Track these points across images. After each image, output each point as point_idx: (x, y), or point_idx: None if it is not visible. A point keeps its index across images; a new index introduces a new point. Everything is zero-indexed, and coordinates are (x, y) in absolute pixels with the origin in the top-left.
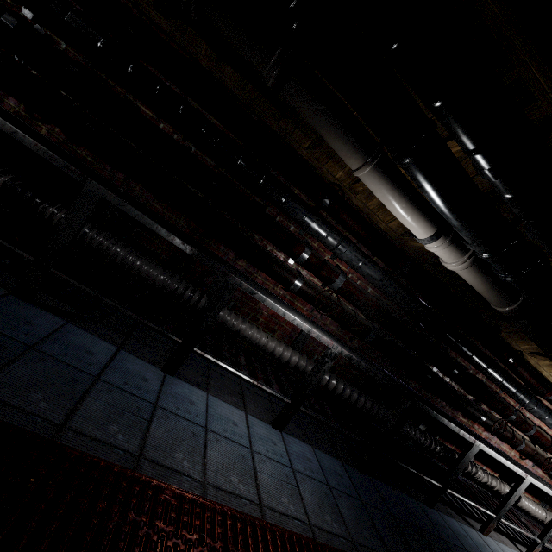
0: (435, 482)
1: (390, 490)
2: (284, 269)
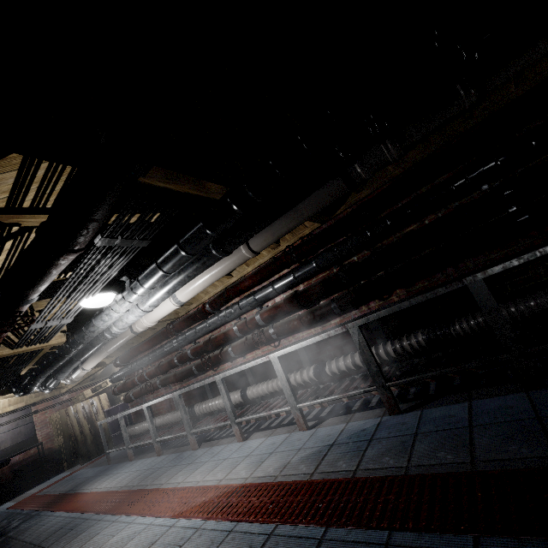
0: None
1: None
2: None
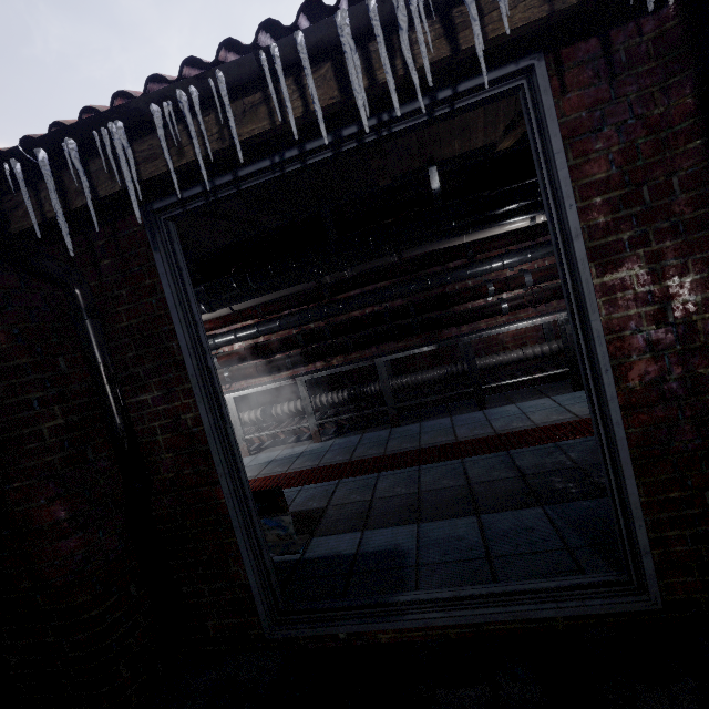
0: None
1: None
2: (488, 308)
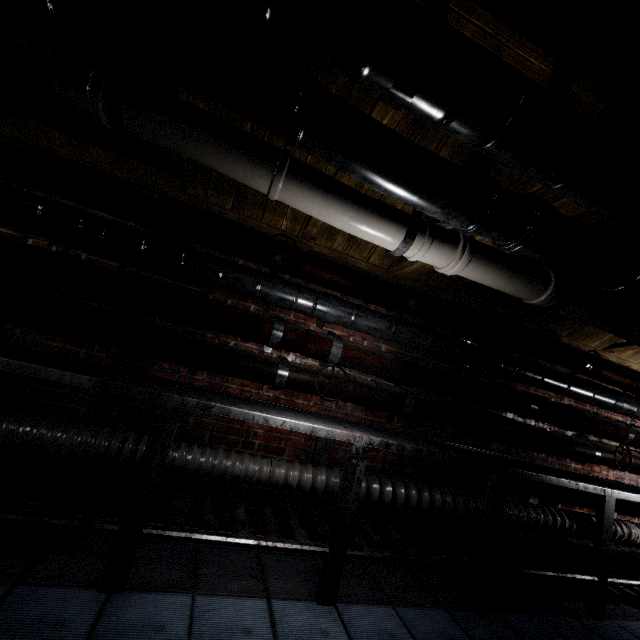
0: (587, 576)
1: (533, 621)
2: (256, 361)
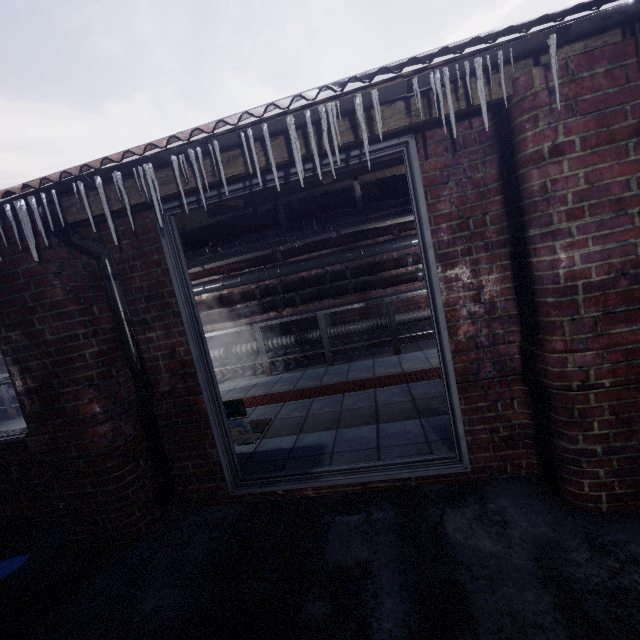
0: None
1: None
2: (407, 275)
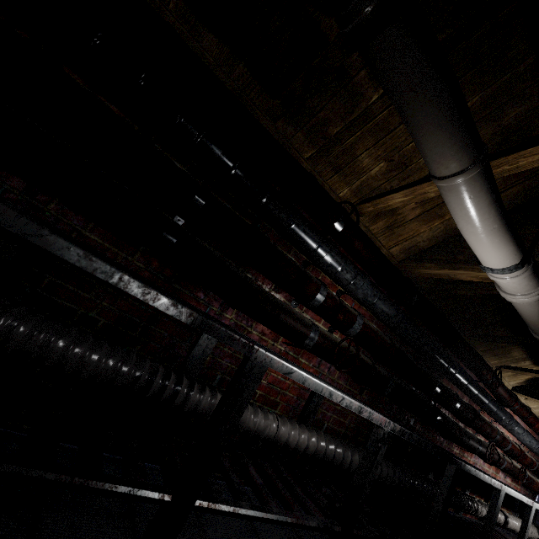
0: None
1: None
2: (295, 318)
